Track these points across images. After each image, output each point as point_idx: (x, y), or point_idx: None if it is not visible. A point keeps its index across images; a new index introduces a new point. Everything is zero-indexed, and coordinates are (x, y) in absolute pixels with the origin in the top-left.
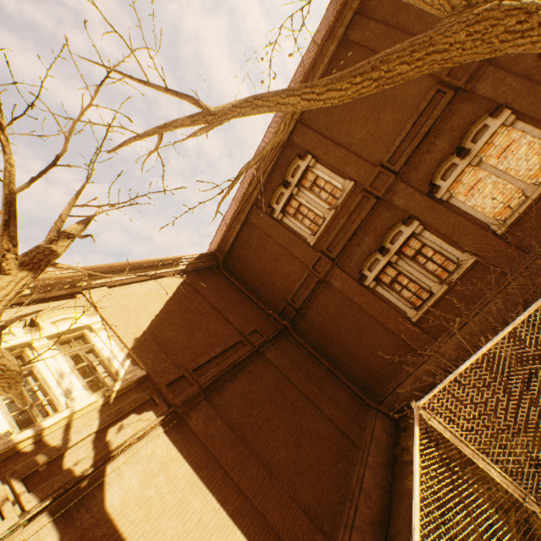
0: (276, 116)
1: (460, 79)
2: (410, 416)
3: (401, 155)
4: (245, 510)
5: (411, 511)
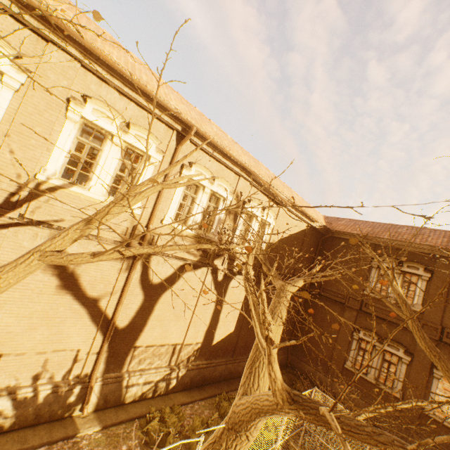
0: None
1: None
2: (294, 372)
3: None
4: (240, 322)
5: None
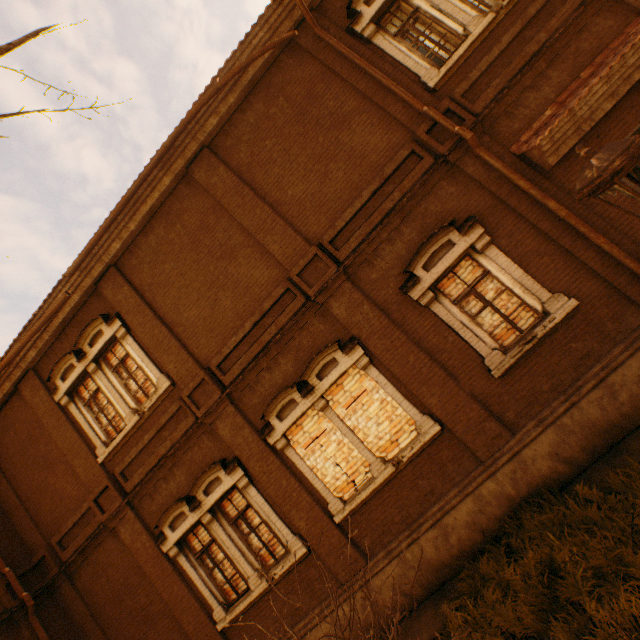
0: None
1: (314, 284)
2: None
3: (235, 364)
4: None
5: None
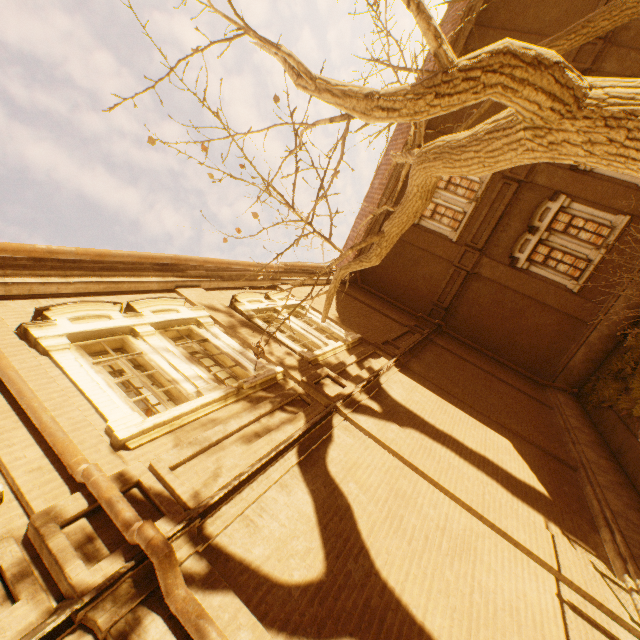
0: (400, 129)
1: (585, 62)
2: (592, 379)
3: None
4: (488, 422)
5: (628, 428)
